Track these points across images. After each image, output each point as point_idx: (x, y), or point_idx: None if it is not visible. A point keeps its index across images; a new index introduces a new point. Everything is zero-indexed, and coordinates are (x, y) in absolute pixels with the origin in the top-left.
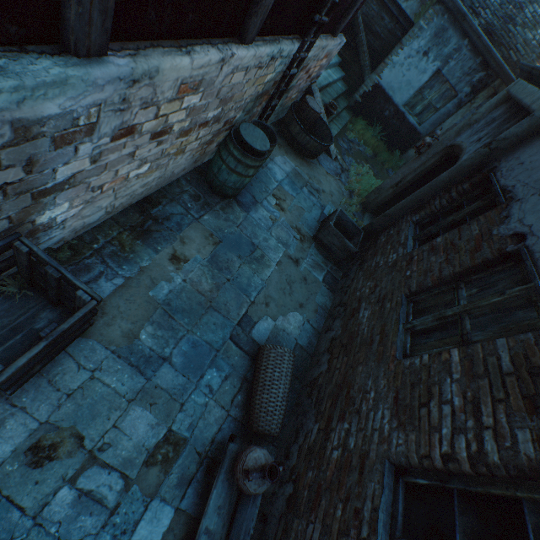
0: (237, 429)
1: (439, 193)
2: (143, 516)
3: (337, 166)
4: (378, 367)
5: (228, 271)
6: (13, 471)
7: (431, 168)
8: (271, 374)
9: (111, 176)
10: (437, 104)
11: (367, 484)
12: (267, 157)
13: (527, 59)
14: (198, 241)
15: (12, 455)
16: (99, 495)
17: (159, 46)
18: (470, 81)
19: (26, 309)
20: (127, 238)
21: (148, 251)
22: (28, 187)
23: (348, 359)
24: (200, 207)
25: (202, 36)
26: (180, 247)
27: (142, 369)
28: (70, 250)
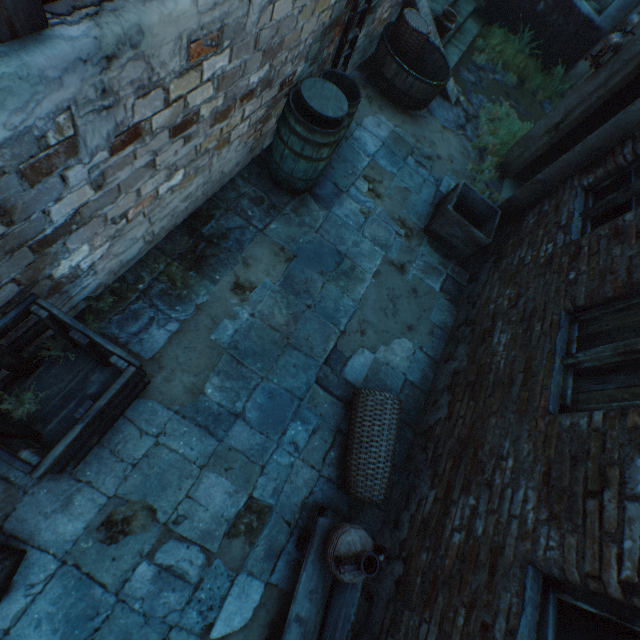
0: (332, 491)
1: (632, 133)
2: (230, 592)
3: (460, 114)
4: (519, 423)
5: (307, 294)
6: (88, 548)
7: (619, 88)
8: (369, 428)
9: (133, 199)
10: None
11: (500, 593)
12: (348, 124)
13: None
14: (266, 260)
15: (85, 532)
16: (179, 570)
17: None
18: None
19: (75, 373)
20: (177, 270)
21: (204, 284)
22: (19, 241)
23: (476, 404)
24: (264, 213)
25: None
26: (244, 272)
27: (211, 430)
28: (111, 297)
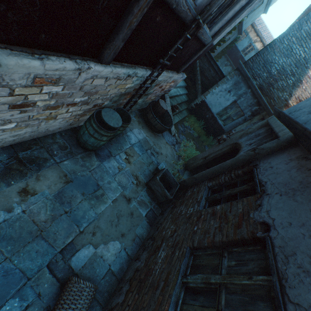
0: None
1: (225, 171)
2: None
3: (174, 140)
4: None
5: (69, 204)
6: None
7: (225, 153)
8: (65, 310)
9: None
10: (234, 117)
11: None
12: (122, 129)
13: (279, 105)
14: (52, 179)
15: None
16: None
17: (7, 48)
18: (251, 109)
19: None
20: None
21: None
22: None
23: (138, 297)
24: (64, 154)
25: (60, 51)
26: (34, 183)
27: None
28: None
